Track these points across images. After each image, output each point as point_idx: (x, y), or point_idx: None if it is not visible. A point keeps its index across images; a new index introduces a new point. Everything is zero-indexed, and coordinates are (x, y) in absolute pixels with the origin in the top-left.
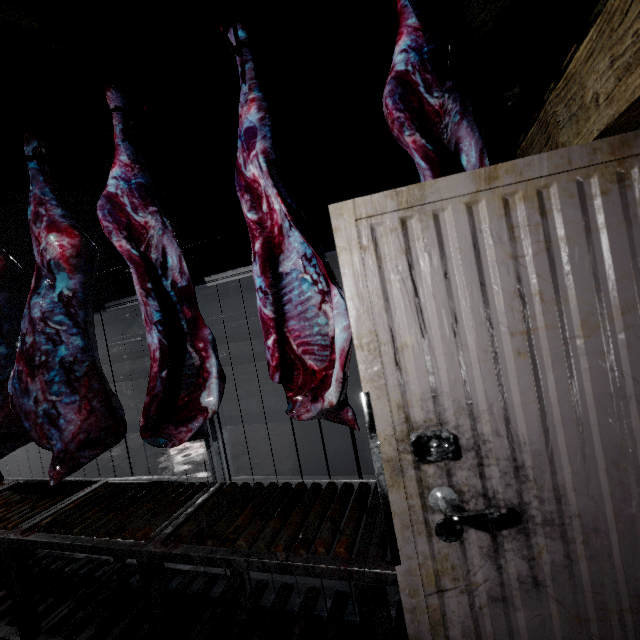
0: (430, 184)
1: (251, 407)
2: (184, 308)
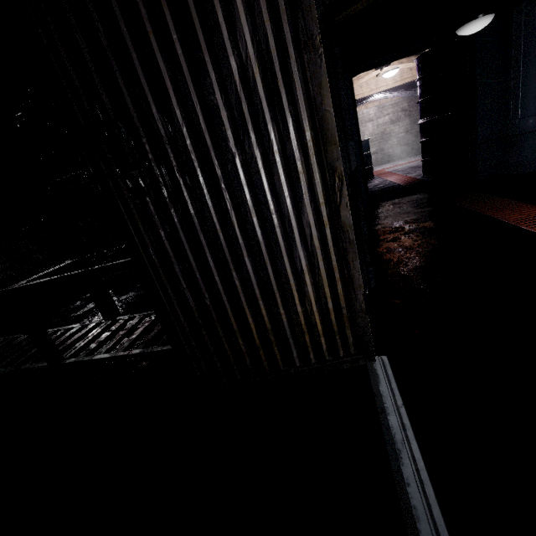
0: None
1: None
2: None
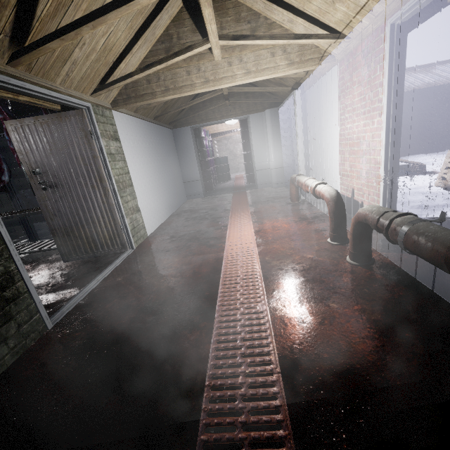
0: (25, 119)
1: None
2: None
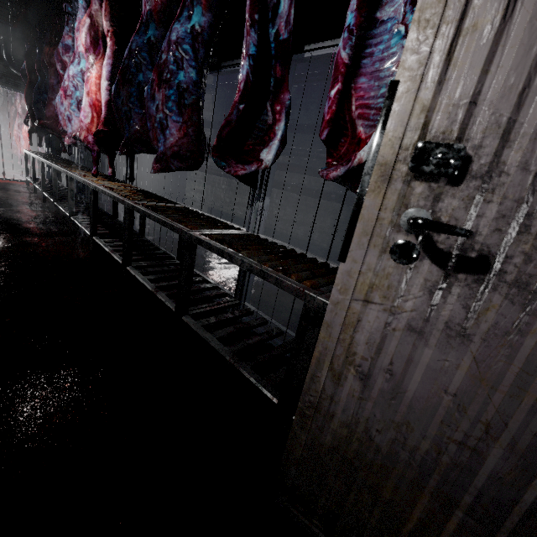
0: None
1: (298, 233)
2: (276, 65)
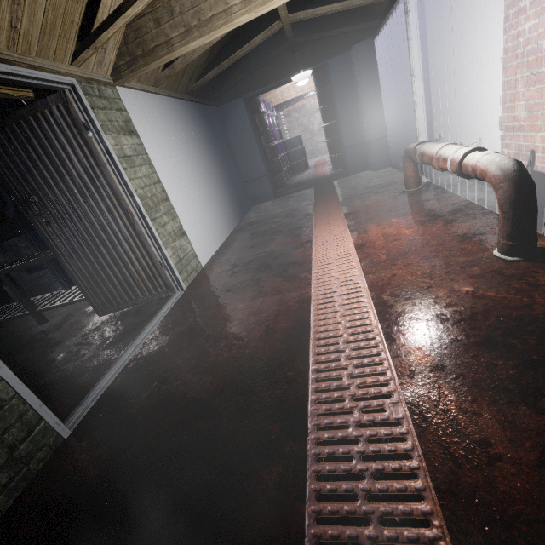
0: None
1: None
2: None
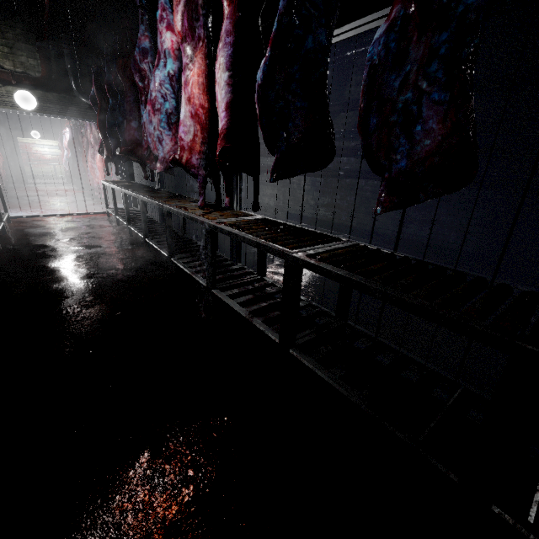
0: None
1: (421, 235)
2: None
